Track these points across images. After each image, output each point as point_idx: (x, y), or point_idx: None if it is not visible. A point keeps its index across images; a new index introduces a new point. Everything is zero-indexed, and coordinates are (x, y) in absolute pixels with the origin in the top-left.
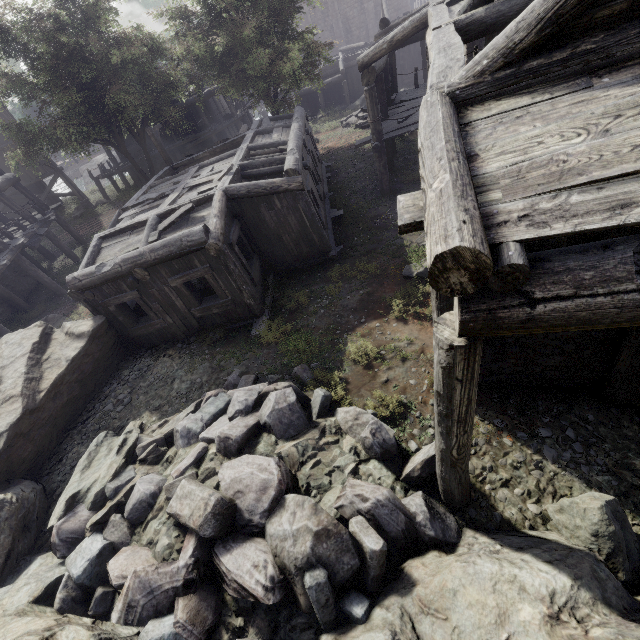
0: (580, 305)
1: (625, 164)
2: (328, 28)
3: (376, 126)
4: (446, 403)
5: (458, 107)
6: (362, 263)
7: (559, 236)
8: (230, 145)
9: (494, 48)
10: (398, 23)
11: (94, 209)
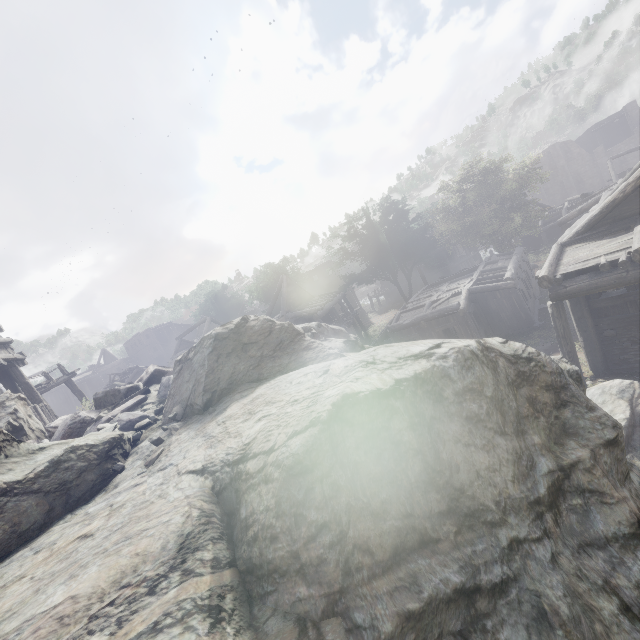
0: (576, 286)
1: (590, 257)
2: (557, 184)
3: None
4: (556, 330)
5: (563, 247)
6: None
7: (569, 272)
8: (468, 271)
9: (573, 232)
10: (595, 194)
11: (366, 315)
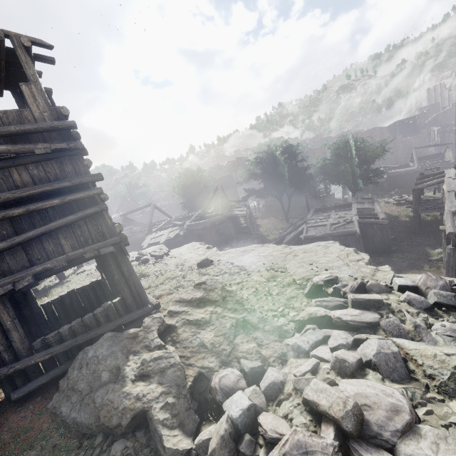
0: None
1: None
2: None
3: (416, 209)
4: (448, 262)
5: (453, 214)
6: (408, 254)
7: None
8: (343, 205)
9: None
10: (428, 175)
11: None
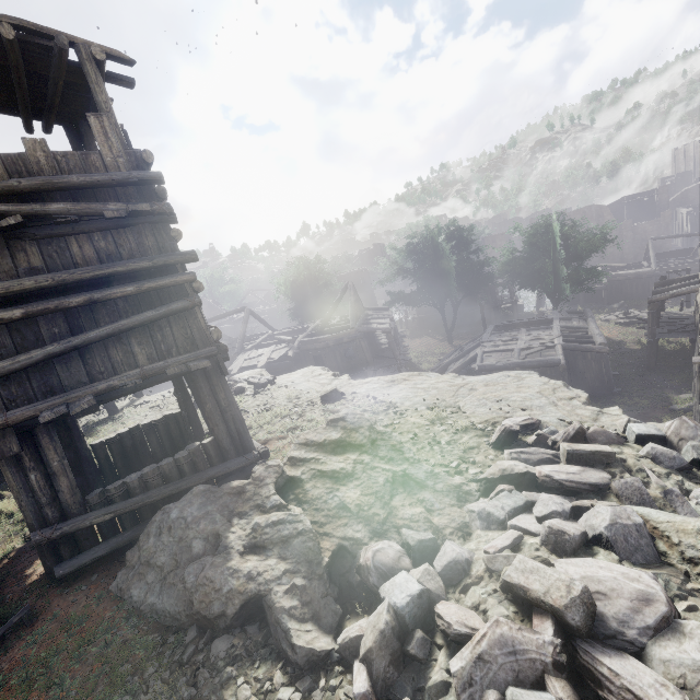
0: None
1: None
2: None
3: (652, 331)
4: None
5: None
6: (638, 399)
7: None
8: (538, 321)
9: None
10: (674, 279)
11: None
